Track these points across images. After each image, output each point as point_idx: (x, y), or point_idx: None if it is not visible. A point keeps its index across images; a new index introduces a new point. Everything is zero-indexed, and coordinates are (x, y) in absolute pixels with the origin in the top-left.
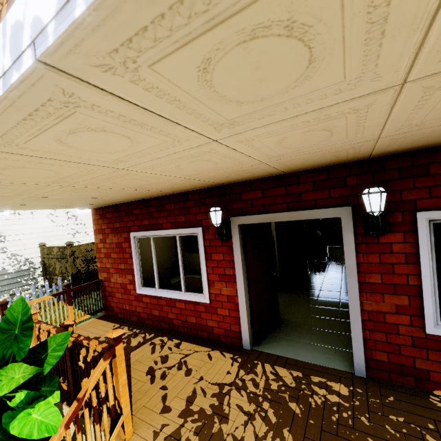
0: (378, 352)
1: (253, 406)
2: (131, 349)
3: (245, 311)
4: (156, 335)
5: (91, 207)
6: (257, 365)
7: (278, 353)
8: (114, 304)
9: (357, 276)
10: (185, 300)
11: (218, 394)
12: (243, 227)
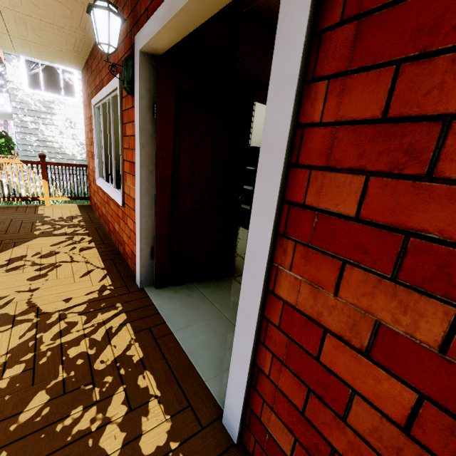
0: (276, 419)
1: (0, 361)
2: (46, 235)
3: (139, 227)
4: (88, 233)
5: (73, 67)
6: (111, 310)
7: (162, 310)
8: (92, 195)
9: (281, 176)
10: (113, 199)
11: (7, 317)
12: (157, 65)
